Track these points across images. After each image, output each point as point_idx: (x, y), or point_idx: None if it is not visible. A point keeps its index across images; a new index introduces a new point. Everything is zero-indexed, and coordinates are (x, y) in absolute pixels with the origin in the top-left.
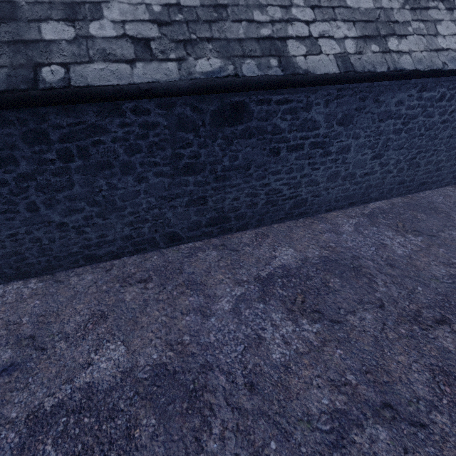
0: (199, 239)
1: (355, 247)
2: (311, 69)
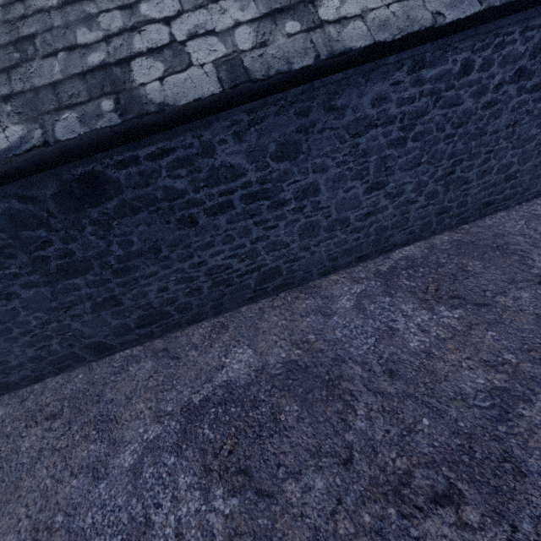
0: (138, 342)
1: (344, 340)
2: (170, 99)
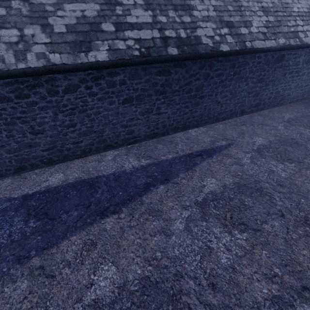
0: (248, 113)
1: None
2: (307, 42)
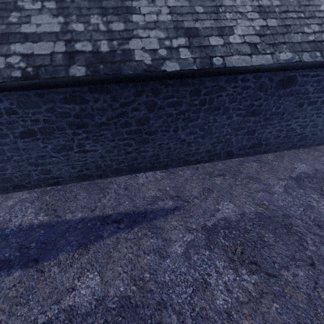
0: (241, 156)
1: None
2: None
